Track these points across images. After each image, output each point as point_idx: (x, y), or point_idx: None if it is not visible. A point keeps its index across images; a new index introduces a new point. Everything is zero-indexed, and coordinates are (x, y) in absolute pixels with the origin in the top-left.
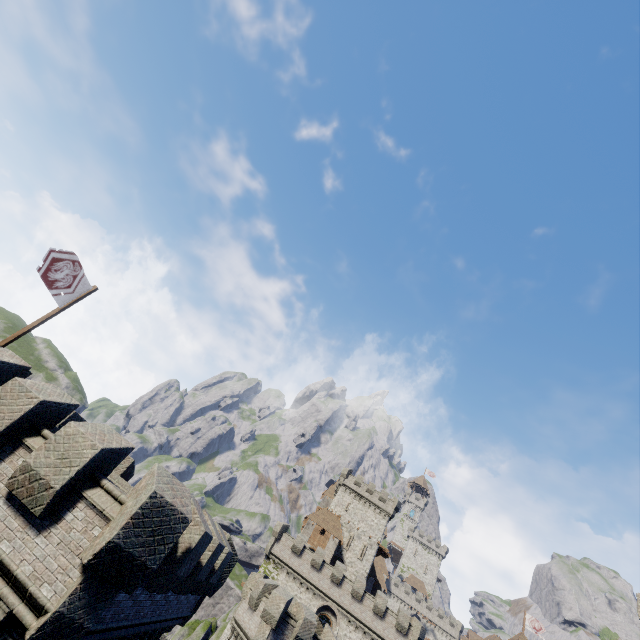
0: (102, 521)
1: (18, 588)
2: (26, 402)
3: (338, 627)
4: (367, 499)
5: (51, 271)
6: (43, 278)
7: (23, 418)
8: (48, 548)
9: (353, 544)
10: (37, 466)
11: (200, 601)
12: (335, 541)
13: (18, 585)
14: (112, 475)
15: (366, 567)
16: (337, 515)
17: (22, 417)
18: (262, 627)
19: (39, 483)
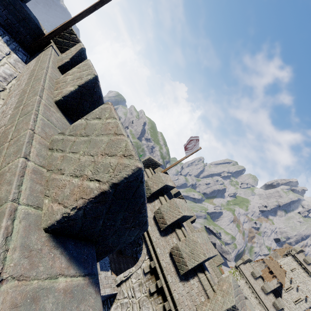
0: (205, 295)
1: (173, 301)
2: (178, 213)
3: None
4: None
5: (188, 144)
6: (184, 147)
7: (176, 220)
8: (183, 291)
9: (291, 291)
10: (182, 250)
11: None
12: (278, 282)
13: (173, 300)
14: (187, 220)
15: (297, 310)
16: (283, 269)
17: (176, 220)
18: None
19: (182, 259)
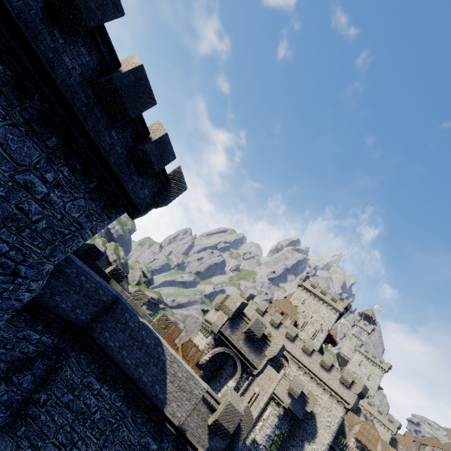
0: None
1: None
2: None
3: (289, 369)
4: (321, 298)
5: None
6: None
7: None
8: None
9: (306, 327)
10: None
11: (150, 207)
12: (292, 321)
13: None
14: None
15: (316, 345)
16: (295, 305)
17: None
18: (221, 316)
19: None
